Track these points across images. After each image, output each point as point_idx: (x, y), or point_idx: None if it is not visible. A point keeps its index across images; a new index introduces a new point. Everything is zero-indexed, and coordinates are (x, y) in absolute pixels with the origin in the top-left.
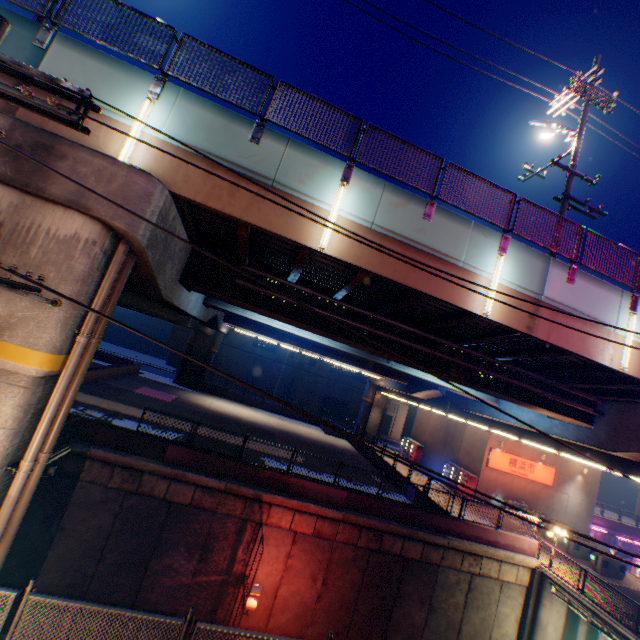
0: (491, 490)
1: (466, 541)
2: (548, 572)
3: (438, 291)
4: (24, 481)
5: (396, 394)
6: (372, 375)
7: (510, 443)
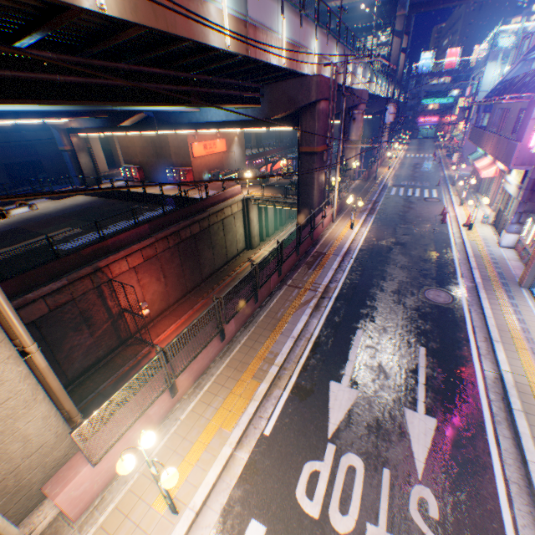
0: (202, 173)
1: (216, 207)
2: (249, 197)
3: (199, 35)
4: (43, 355)
5: (98, 132)
6: (60, 121)
7: (201, 135)
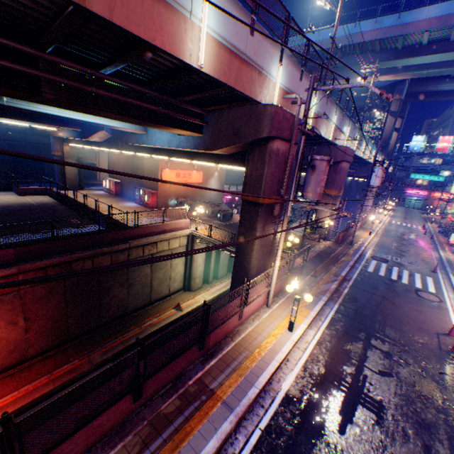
0: (168, 198)
1: (144, 239)
2: (196, 234)
3: None
4: None
5: (80, 143)
6: (48, 128)
7: (176, 163)
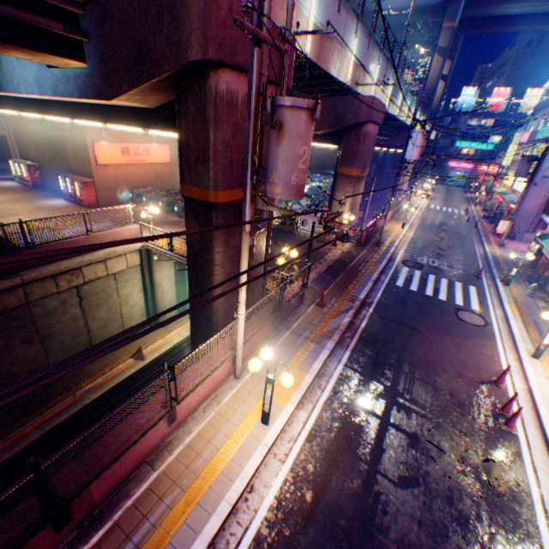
0: (116, 189)
1: (53, 266)
2: (152, 247)
3: None
4: None
5: None
6: None
7: (118, 132)
